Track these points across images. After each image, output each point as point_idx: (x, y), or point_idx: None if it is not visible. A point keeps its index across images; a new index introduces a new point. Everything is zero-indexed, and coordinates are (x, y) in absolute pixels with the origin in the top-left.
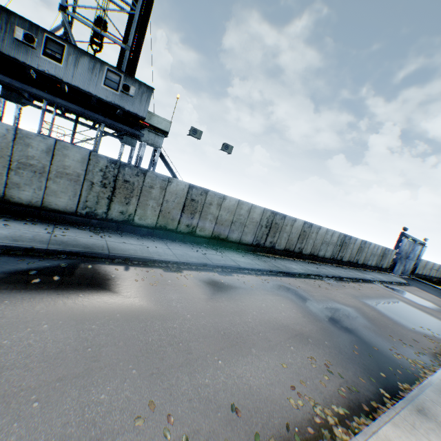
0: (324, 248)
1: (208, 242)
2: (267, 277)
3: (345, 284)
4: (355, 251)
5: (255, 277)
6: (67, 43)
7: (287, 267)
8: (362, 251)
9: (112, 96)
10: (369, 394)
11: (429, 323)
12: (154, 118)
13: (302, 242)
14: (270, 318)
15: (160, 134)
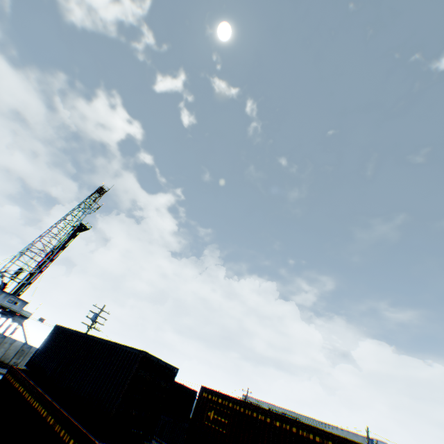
0: None
1: None
2: None
3: None
4: None
5: None
6: (1, 289)
7: None
8: None
9: (9, 305)
10: None
11: None
12: (25, 312)
13: None
14: None
15: (25, 318)
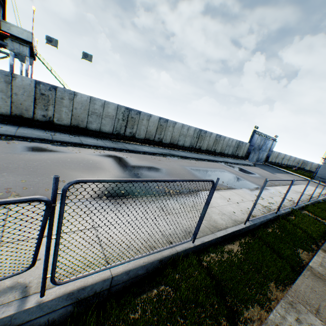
0: (182, 139)
1: (68, 130)
2: (105, 151)
3: (185, 160)
4: (212, 143)
5: (91, 149)
6: None
7: (137, 148)
8: (219, 143)
9: None
10: (86, 197)
11: (231, 180)
12: (14, 29)
13: (160, 134)
14: (61, 164)
15: (25, 44)
